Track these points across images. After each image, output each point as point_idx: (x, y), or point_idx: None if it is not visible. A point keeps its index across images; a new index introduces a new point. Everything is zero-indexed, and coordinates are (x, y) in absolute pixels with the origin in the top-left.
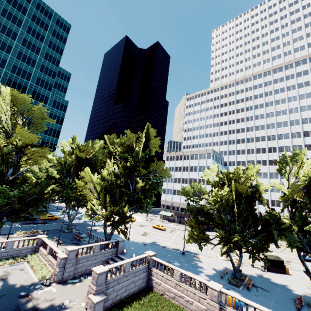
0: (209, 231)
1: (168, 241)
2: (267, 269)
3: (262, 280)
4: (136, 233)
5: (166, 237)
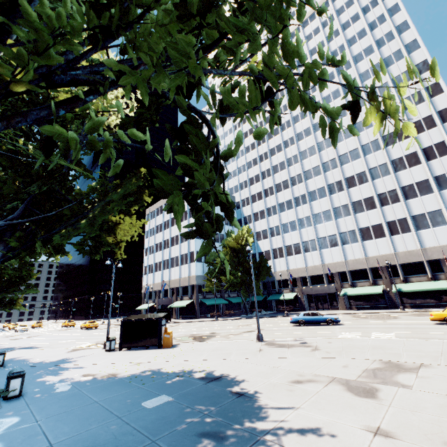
0: (195, 319)
1: (42, 339)
2: (119, 346)
3: (39, 366)
4: (3, 339)
5: (58, 336)
